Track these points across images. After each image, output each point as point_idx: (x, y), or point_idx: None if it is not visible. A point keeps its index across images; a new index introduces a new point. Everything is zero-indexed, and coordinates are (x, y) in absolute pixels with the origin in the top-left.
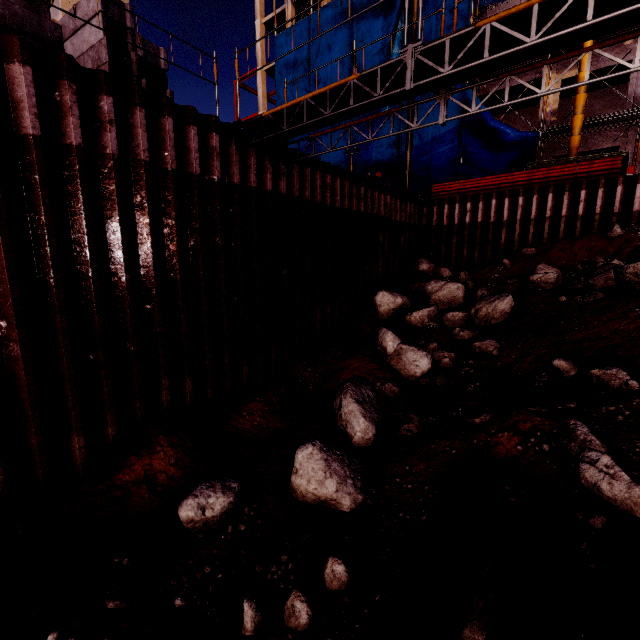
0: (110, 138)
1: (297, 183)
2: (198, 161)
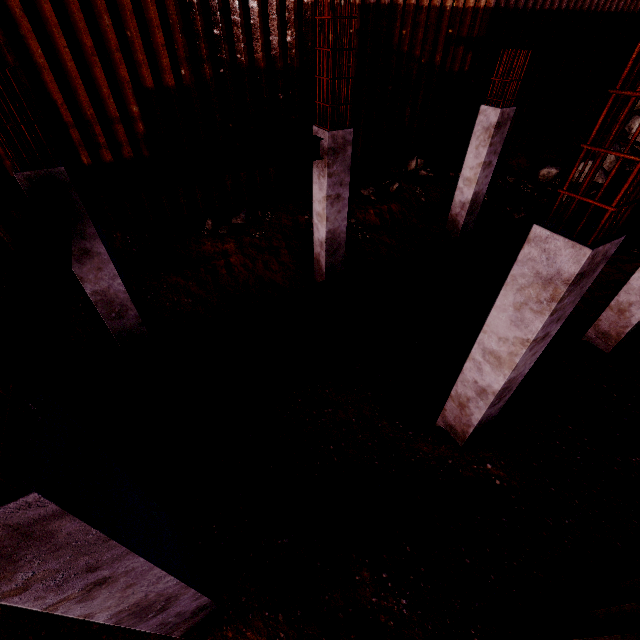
0: (565, 2)
1: (630, 1)
2: (589, 3)
